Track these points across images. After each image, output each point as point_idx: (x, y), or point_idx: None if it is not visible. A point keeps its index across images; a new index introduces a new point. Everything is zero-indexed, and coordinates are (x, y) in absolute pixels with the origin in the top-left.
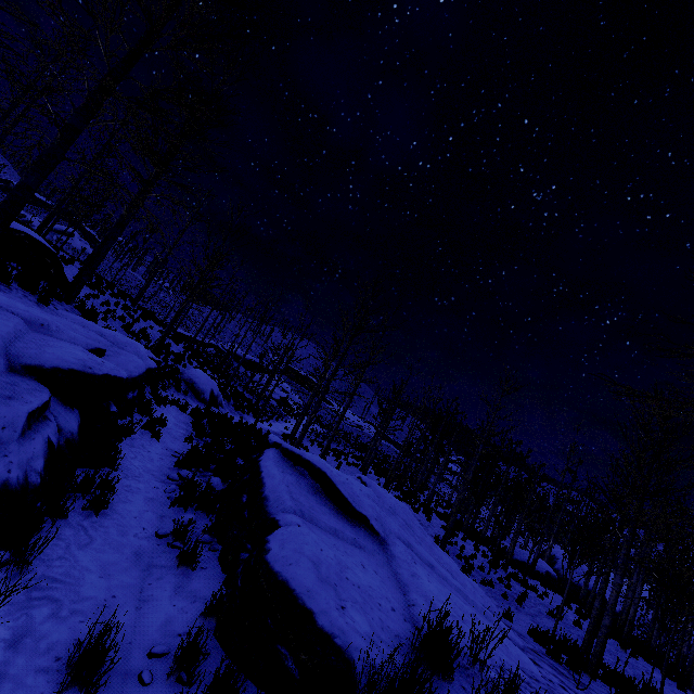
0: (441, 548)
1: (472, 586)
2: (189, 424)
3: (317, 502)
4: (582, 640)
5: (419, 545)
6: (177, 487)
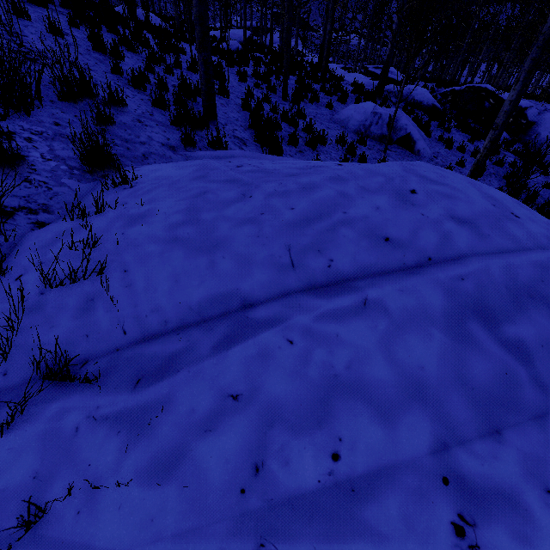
0: None
1: None
2: None
3: None
4: None
5: None
6: None
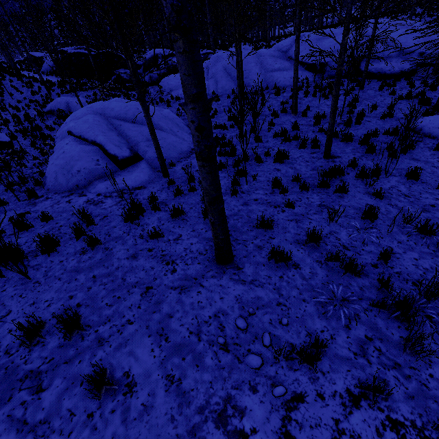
0: None
1: None
2: None
3: None
4: None
5: None
6: None
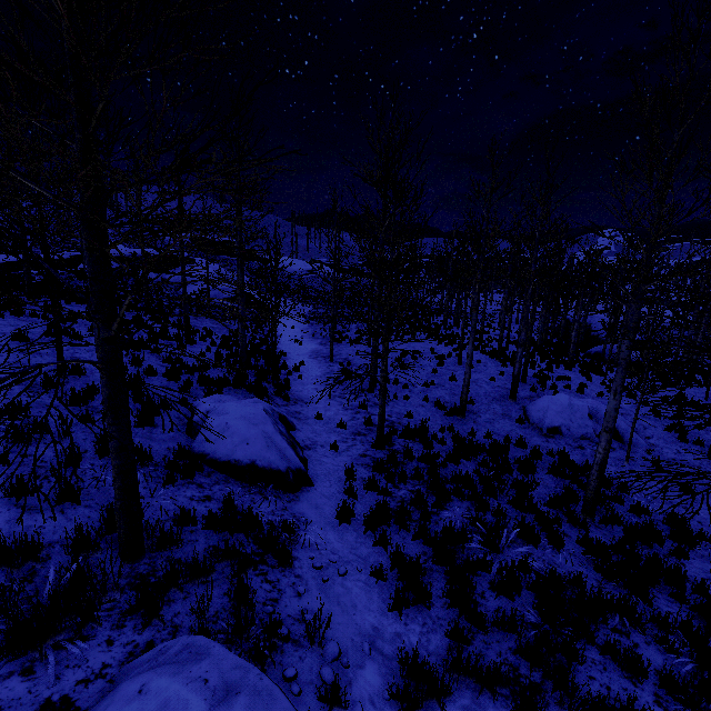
0: None
1: None
2: None
3: None
4: None
5: None
6: None
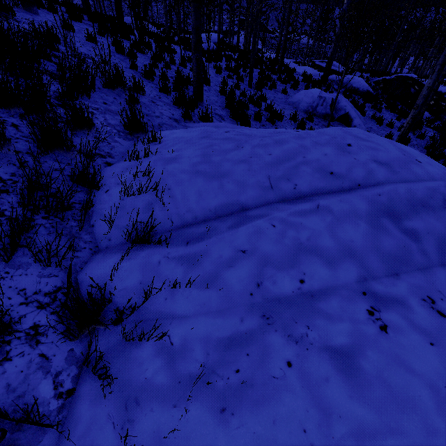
0: None
1: None
2: None
3: None
4: None
5: None
6: None
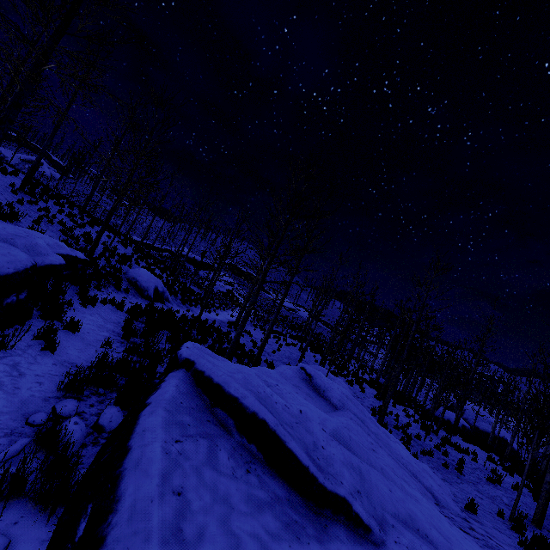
0: (380, 421)
1: (428, 474)
2: (120, 323)
3: (250, 507)
4: (527, 507)
5: (380, 451)
6: (31, 441)
